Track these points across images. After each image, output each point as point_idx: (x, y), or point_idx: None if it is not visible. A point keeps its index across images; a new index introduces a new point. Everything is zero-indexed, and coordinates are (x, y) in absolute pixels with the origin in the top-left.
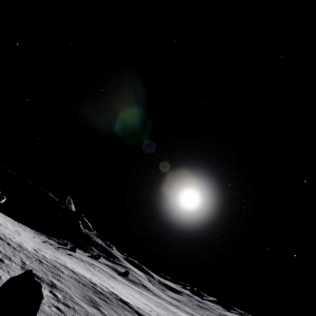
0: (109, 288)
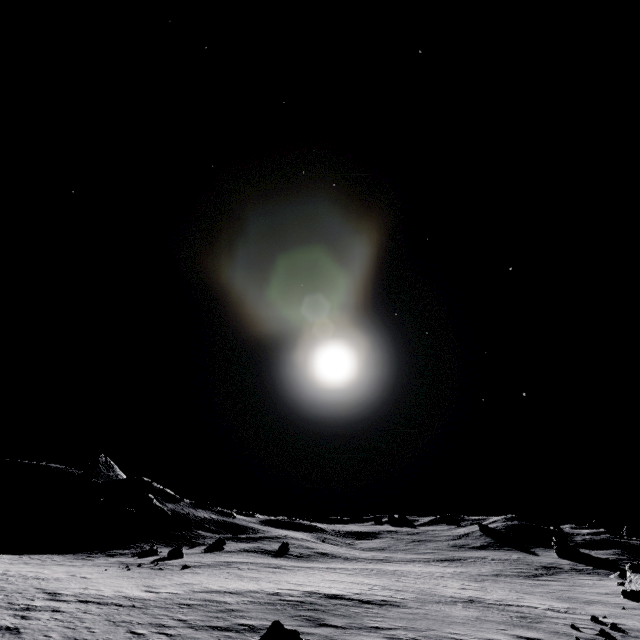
0: (296, 588)
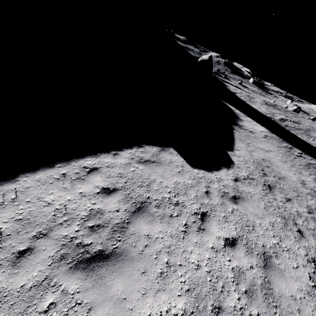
0: None
